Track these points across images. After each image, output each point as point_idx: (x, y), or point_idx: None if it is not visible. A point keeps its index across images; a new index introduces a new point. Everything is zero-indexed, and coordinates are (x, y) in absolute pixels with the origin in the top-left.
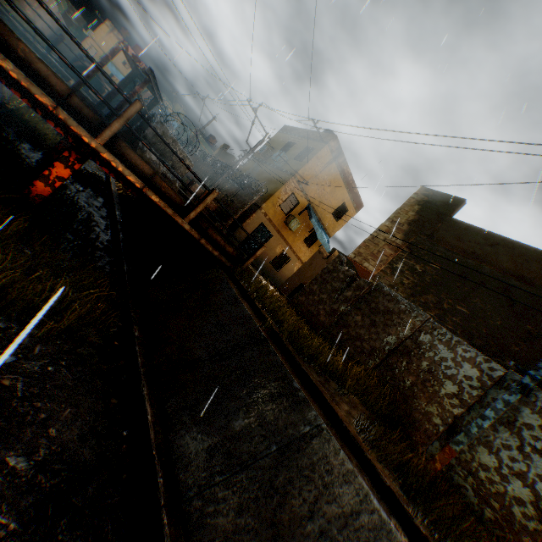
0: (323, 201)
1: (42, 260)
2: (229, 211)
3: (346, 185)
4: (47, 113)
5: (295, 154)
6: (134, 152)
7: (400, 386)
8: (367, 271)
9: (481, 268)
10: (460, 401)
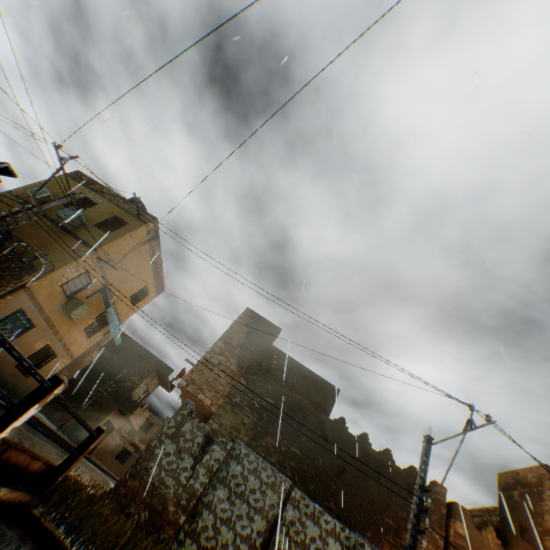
0: (124, 282)
1: None
2: None
3: (154, 269)
4: None
5: (98, 220)
6: None
7: None
8: (201, 404)
9: (303, 403)
10: None
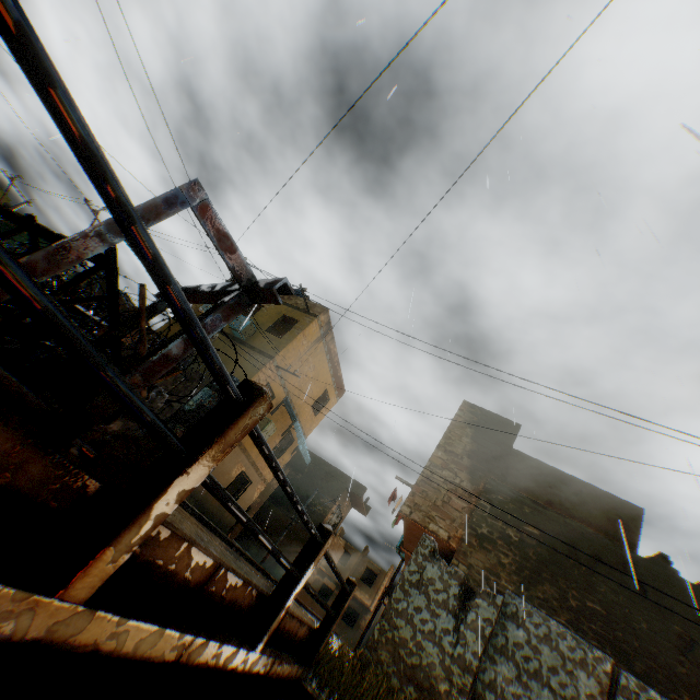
0: (303, 390)
1: None
2: None
3: (331, 368)
4: None
5: (268, 324)
6: (179, 539)
7: None
8: (435, 537)
9: (586, 533)
10: None
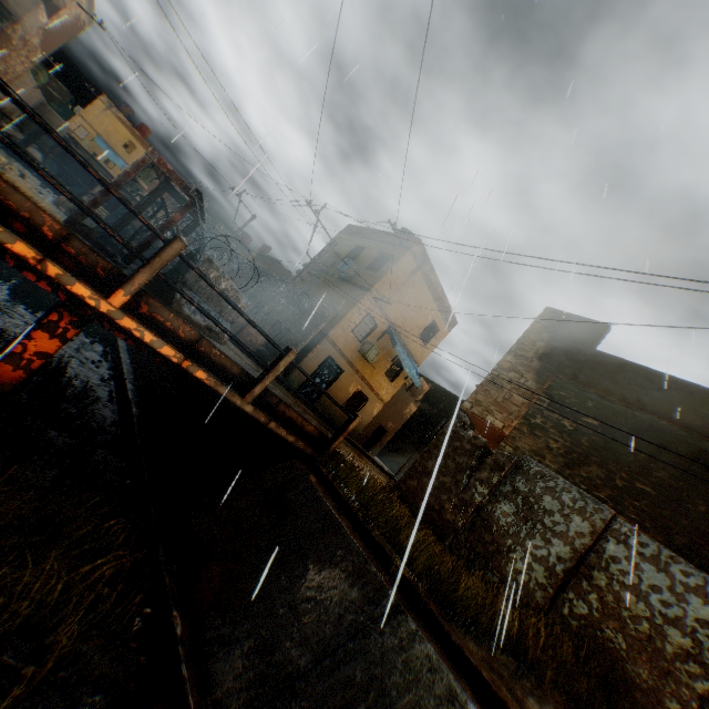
0: (407, 320)
1: (5, 516)
2: (285, 344)
3: (435, 299)
4: (23, 261)
5: (368, 262)
6: (169, 311)
7: (597, 638)
8: (492, 427)
9: (656, 425)
10: (701, 666)
